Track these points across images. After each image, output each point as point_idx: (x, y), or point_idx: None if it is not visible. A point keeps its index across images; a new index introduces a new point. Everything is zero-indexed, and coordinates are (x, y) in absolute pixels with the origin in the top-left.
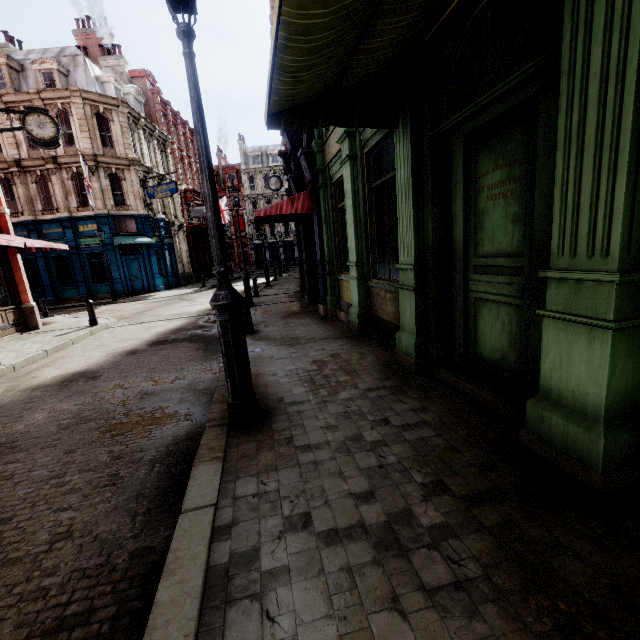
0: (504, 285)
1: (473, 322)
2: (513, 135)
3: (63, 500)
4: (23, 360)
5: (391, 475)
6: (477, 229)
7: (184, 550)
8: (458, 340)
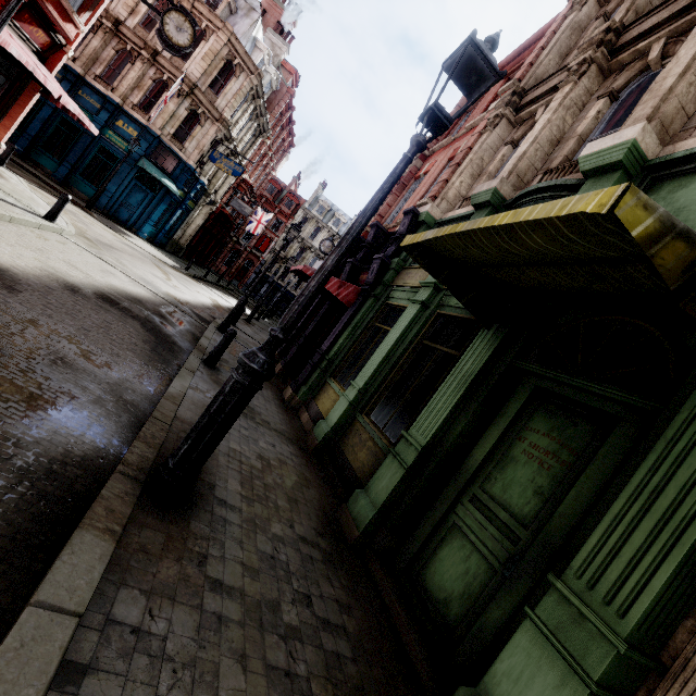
0: (492, 538)
1: (438, 542)
2: (579, 425)
3: None
4: None
5: (295, 695)
6: (497, 466)
7: (7, 683)
8: (412, 547)
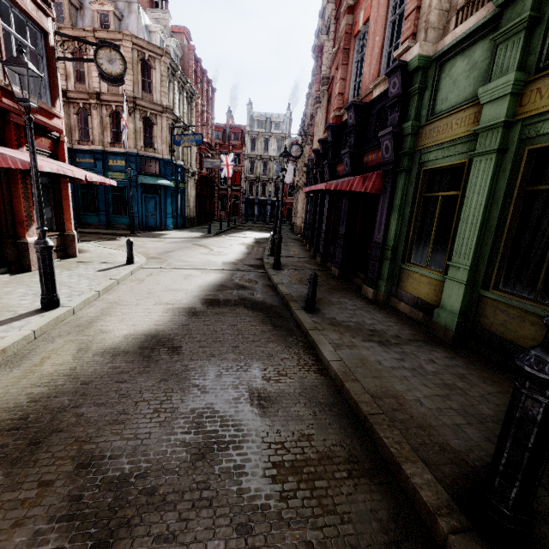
0: None
1: None
2: None
3: None
4: (81, 302)
5: None
6: None
7: None
8: None
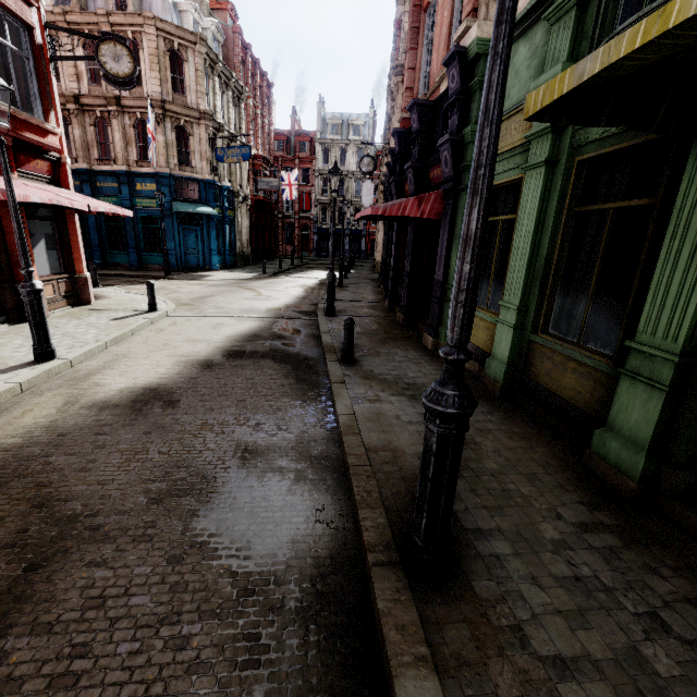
0: None
1: None
2: None
3: (190, 689)
4: (81, 354)
5: None
6: None
7: None
8: None
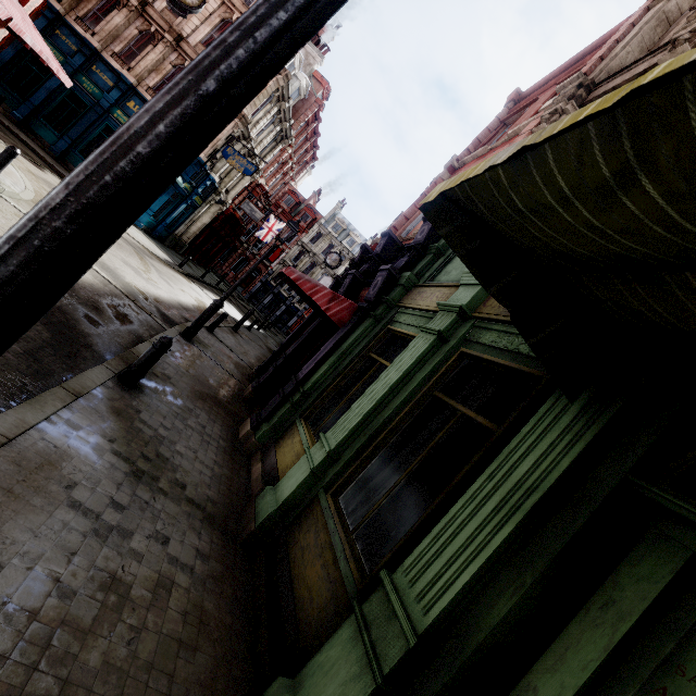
0: None
1: None
2: None
3: None
4: None
5: None
6: None
7: None
8: None
